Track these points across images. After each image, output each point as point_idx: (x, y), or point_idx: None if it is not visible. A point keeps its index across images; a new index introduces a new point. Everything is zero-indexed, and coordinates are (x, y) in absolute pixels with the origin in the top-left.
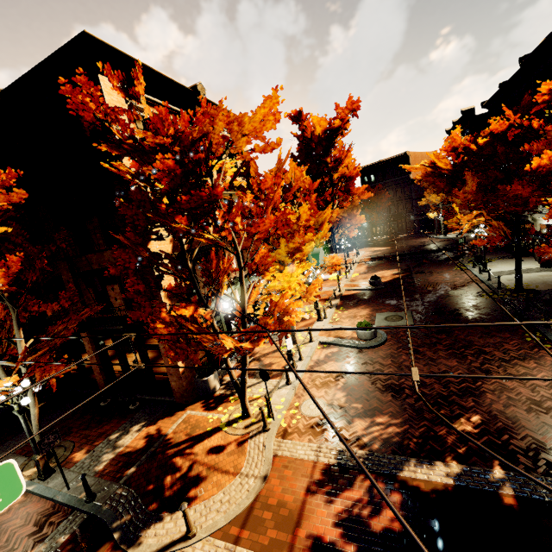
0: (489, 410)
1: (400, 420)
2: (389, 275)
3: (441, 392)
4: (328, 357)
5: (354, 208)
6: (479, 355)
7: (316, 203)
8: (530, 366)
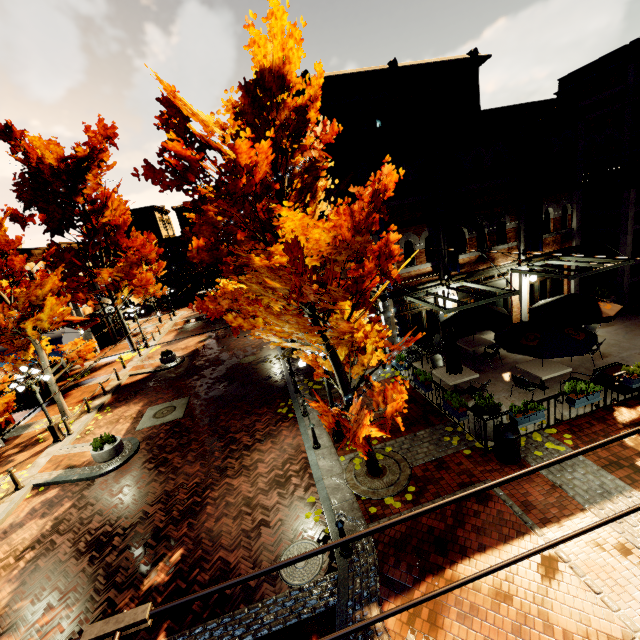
0: (198, 534)
1: (77, 605)
2: (194, 344)
3: (159, 523)
4: (32, 513)
5: (134, 265)
6: (228, 447)
7: (70, 260)
8: (266, 448)
